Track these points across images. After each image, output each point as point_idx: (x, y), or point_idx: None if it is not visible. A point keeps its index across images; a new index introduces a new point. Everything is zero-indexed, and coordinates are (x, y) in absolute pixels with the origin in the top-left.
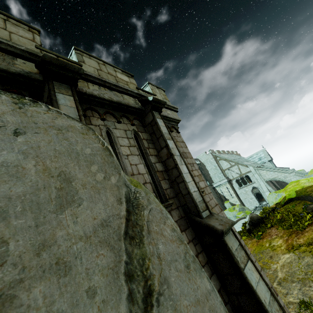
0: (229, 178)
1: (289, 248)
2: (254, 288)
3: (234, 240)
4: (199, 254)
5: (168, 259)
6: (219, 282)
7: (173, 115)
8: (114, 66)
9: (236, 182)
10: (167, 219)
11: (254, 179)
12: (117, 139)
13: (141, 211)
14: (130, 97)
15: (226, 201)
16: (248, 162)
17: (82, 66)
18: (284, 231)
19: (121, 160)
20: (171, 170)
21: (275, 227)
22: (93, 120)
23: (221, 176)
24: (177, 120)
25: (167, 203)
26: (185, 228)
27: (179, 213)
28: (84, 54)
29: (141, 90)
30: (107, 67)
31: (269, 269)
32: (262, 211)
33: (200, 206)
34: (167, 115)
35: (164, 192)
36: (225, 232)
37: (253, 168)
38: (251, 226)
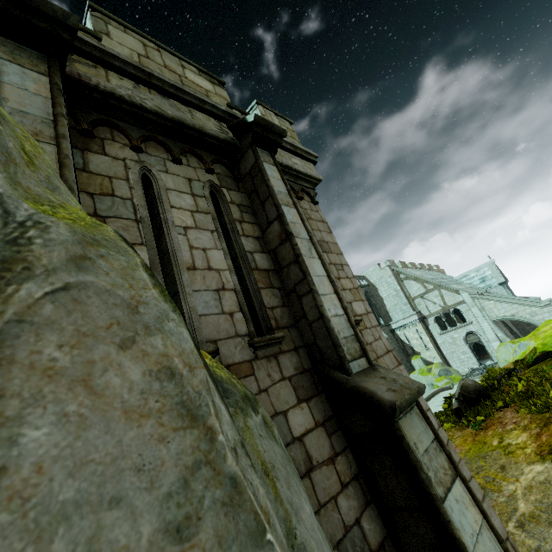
0: (422, 314)
1: (544, 452)
2: (468, 551)
3: (423, 429)
4: (337, 456)
5: (56, 499)
6: (383, 526)
7: (305, 167)
8: (181, 57)
9: (436, 321)
10: (148, 334)
11: (470, 317)
12: (166, 193)
13: (11, 282)
14: (211, 117)
15: (414, 355)
16: (459, 285)
17: (103, 41)
18: (532, 416)
19: (168, 236)
20: (288, 268)
21: (513, 407)
22: (112, 147)
23: (407, 309)
24: (314, 179)
25: (269, 337)
26: (308, 394)
27: (299, 361)
28: (114, 21)
29: (238, 112)
30: (166, 56)
31: (499, 492)
32: (486, 374)
33: (347, 347)
34: (290, 164)
35: (265, 314)
36: (401, 408)
37: (468, 297)
38: (463, 404)
